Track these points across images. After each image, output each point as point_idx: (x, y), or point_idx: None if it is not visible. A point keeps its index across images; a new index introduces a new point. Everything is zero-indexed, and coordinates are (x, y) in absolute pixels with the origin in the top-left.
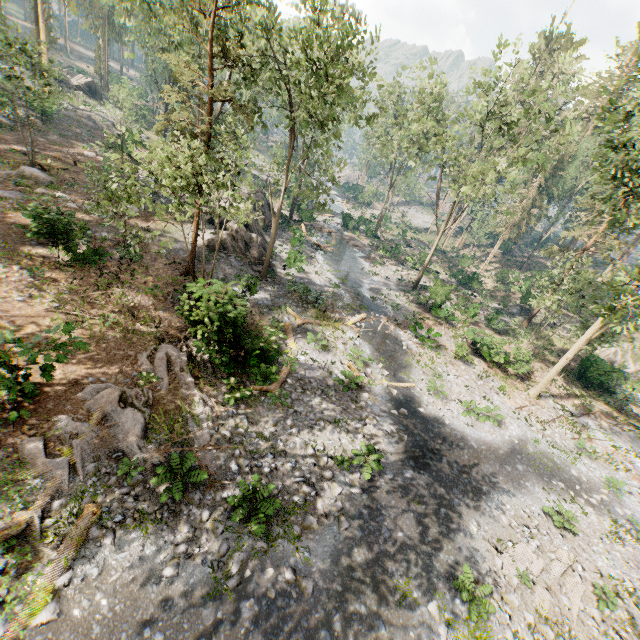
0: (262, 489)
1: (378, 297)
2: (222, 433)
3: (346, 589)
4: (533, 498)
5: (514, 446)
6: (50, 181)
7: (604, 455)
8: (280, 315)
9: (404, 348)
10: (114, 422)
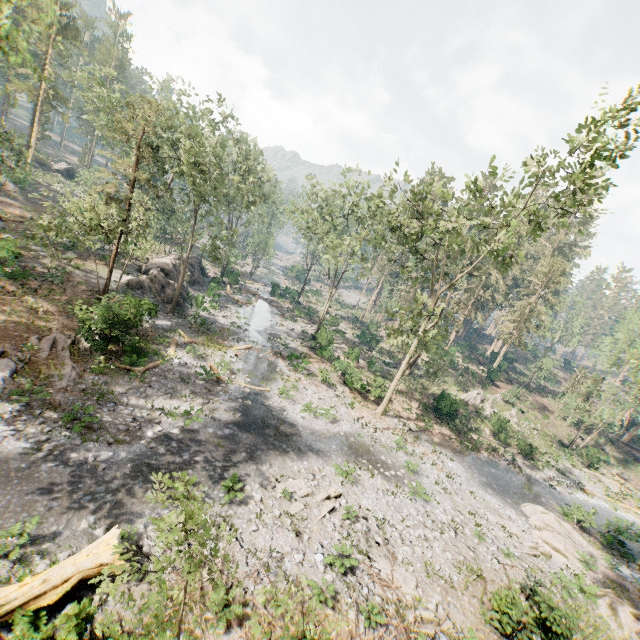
0: (90, 408)
1: (273, 338)
2: (79, 387)
3: (133, 473)
4: (332, 463)
5: (338, 436)
6: (4, 227)
7: (421, 454)
8: (173, 335)
9: (277, 370)
10: None
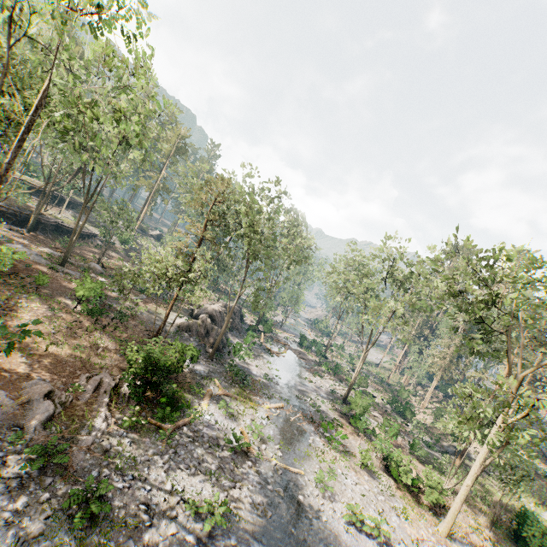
0: (102, 487)
1: (303, 396)
2: (104, 445)
3: None
4: None
5: None
6: (102, 272)
7: None
8: (208, 384)
9: (309, 441)
10: (32, 407)
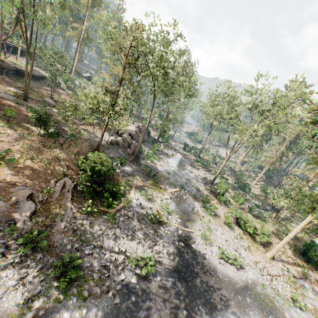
0: (74, 261)
1: (189, 183)
2: (72, 227)
3: None
4: None
5: (248, 284)
6: (54, 105)
7: (312, 309)
8: (133, 179)
9: (195, 211)
10: (20, 206)
